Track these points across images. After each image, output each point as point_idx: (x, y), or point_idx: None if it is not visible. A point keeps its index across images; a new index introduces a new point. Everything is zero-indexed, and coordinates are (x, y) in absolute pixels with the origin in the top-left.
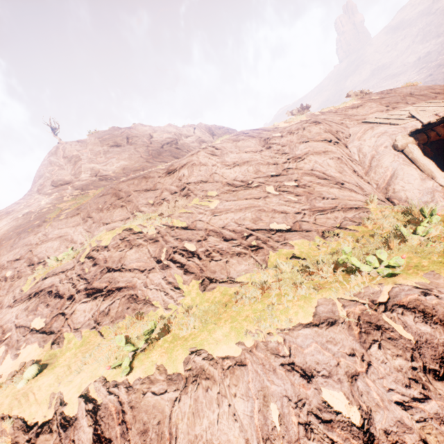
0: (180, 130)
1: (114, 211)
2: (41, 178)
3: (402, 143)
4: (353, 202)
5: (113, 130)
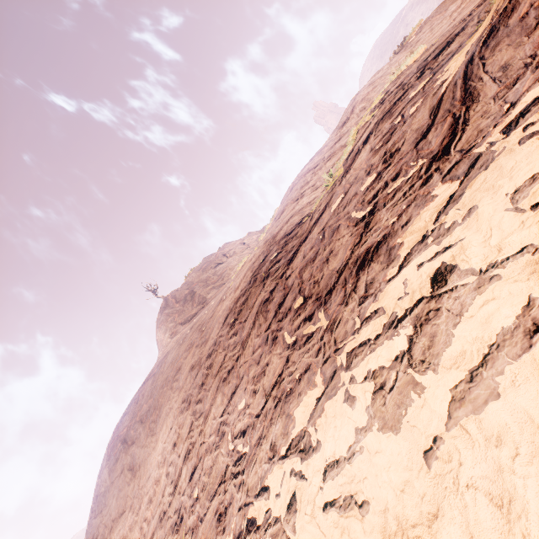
0: (262, 230)
1: (325, 166)
2: (166, 332)
3: None
4: None
5: (206, 259)
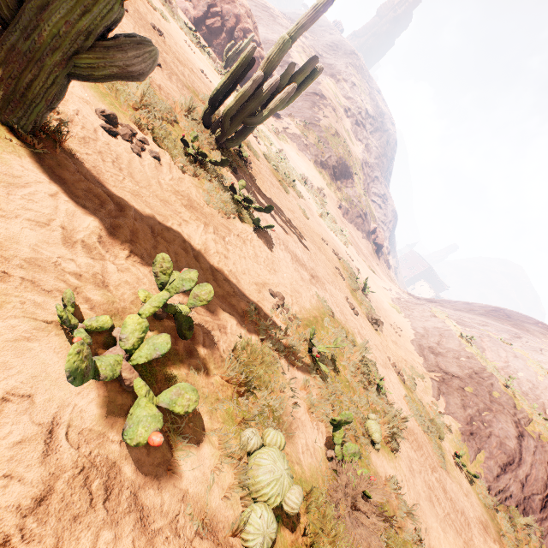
0: None
1: None
2: None
3: None
4: None
5: None
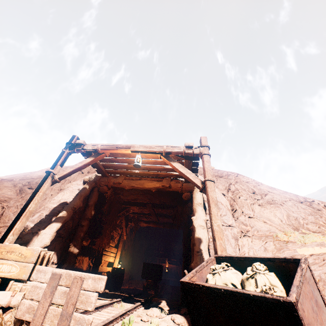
0: None
1: None
2: None
3: (86, 177)
4: None
5: None
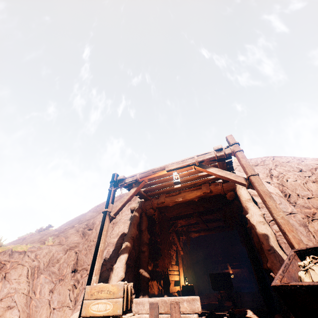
0: None
1: None
2: None
3: (132, 206)
4: (56, 240)
5: None
